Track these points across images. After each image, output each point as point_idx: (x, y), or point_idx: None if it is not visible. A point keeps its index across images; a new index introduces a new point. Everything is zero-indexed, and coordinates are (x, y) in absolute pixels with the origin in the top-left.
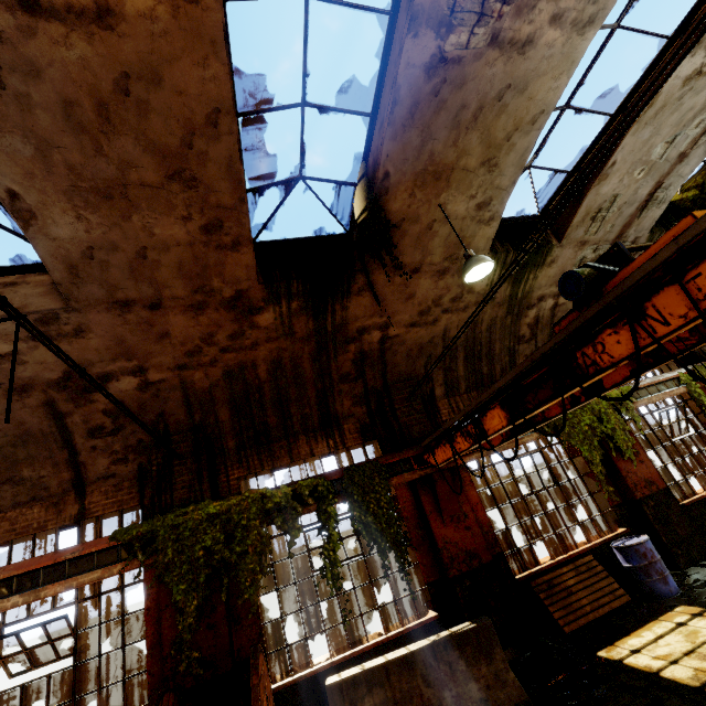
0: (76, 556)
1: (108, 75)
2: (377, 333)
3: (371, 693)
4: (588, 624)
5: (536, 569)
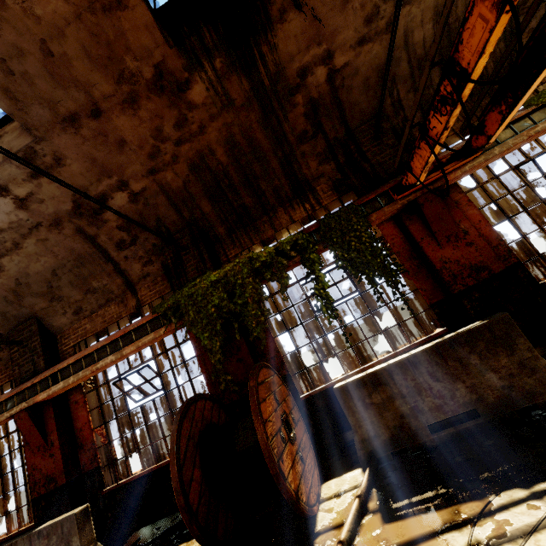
0: (136, 327)
1: None
2: (321, 70)
3: (376, 391)
4: None
5: None
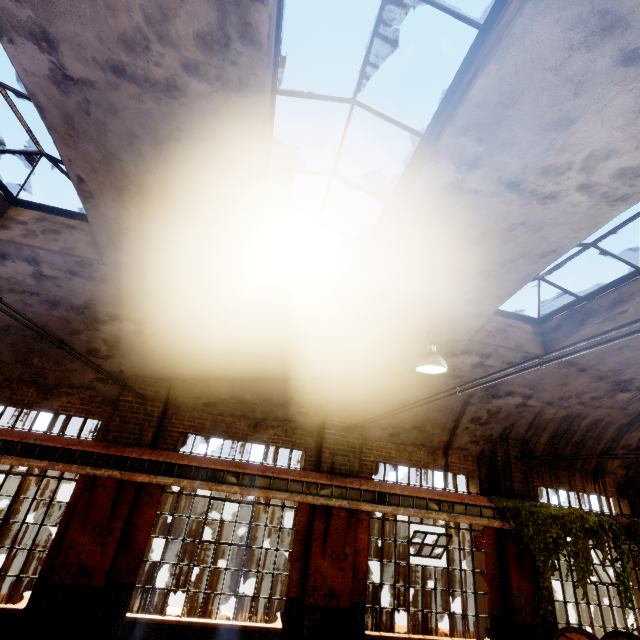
0: (472, 503)
1: None
2: None
3: None
4: None
5: None
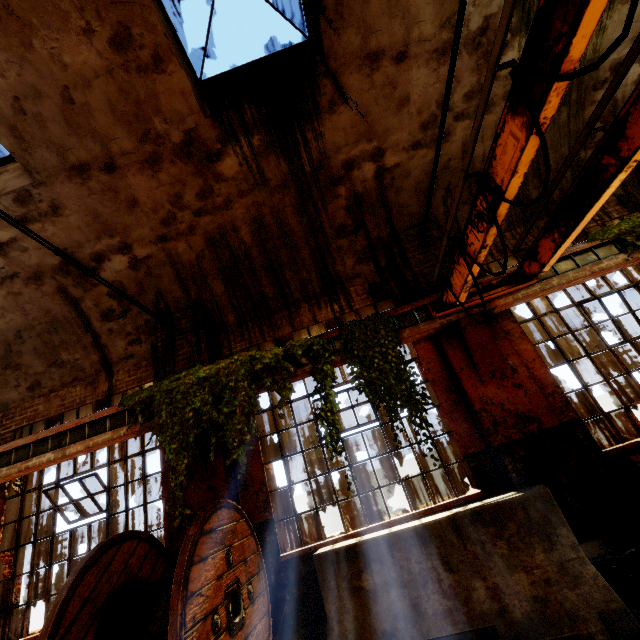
0: (93, 420)
1: None
2: (370, 166)
3: (369, 570)
4: None
5: (639, 439)
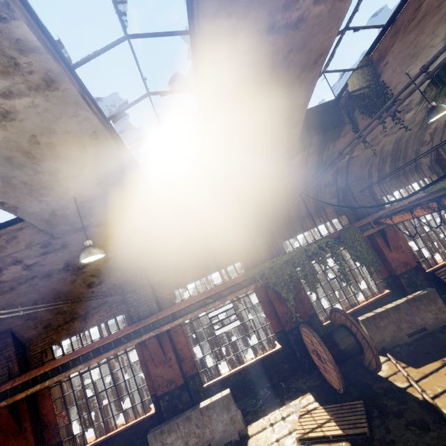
0: (233, 284)
1: (283, 53)
2: (347, 157)
3: (382, 320)
4: None
5: (437, 266)
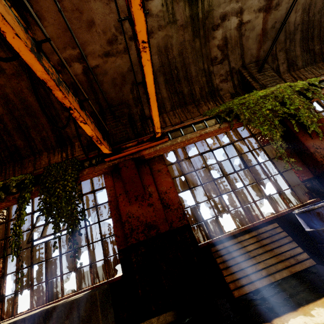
0: None
1: None
2: (78, 65)
3: None
4: (262, 289)
5: (218, 237)
